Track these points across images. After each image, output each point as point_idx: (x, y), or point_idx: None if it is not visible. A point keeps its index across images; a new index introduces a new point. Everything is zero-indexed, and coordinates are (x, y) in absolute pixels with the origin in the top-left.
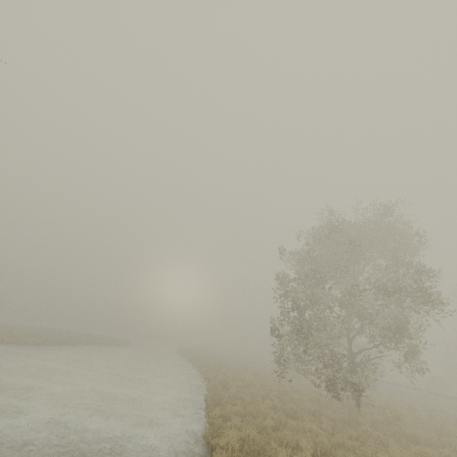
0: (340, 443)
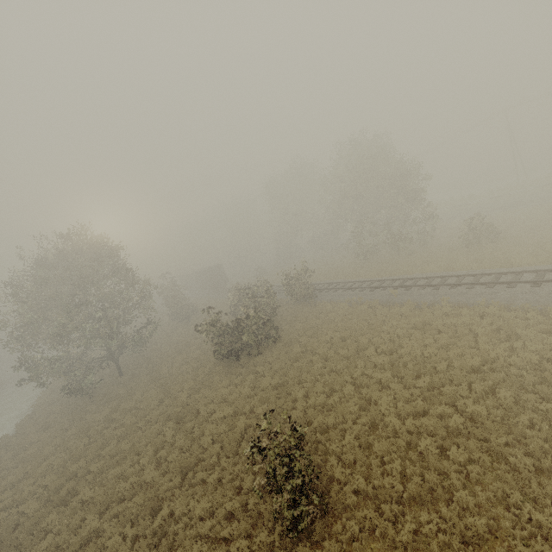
0: (45, 442)
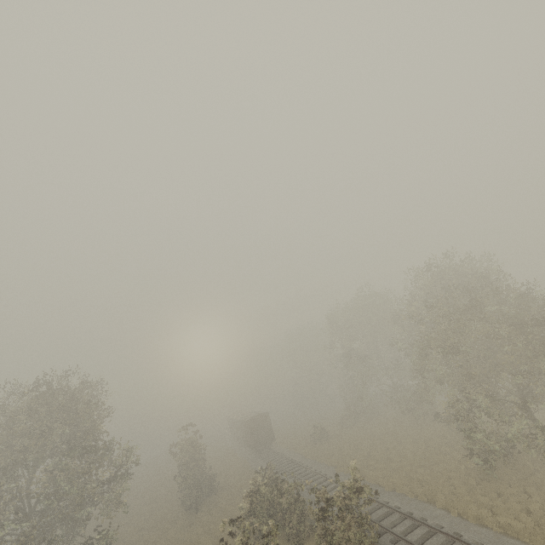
0: None
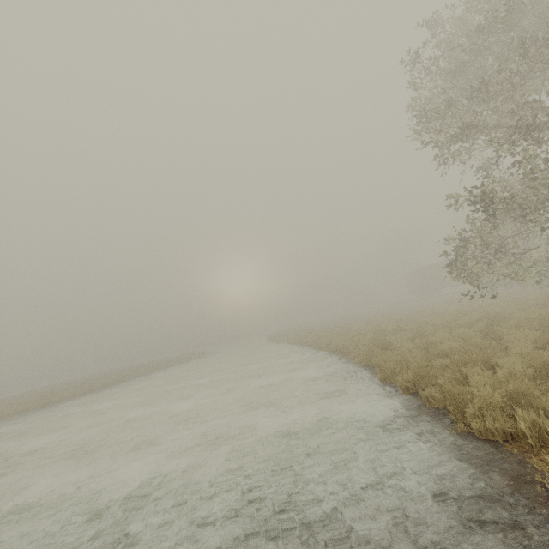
0: None
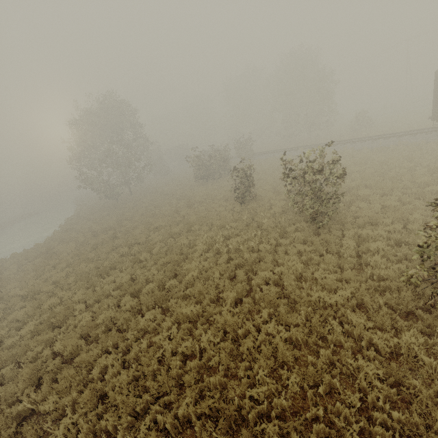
0: (99, 215)
